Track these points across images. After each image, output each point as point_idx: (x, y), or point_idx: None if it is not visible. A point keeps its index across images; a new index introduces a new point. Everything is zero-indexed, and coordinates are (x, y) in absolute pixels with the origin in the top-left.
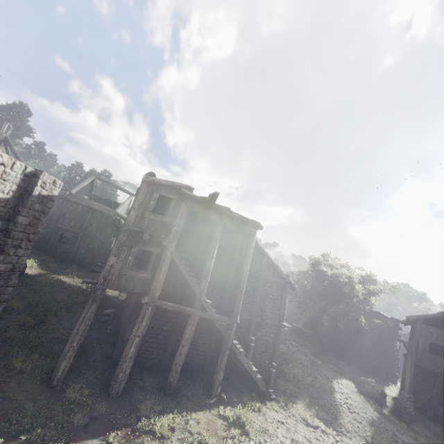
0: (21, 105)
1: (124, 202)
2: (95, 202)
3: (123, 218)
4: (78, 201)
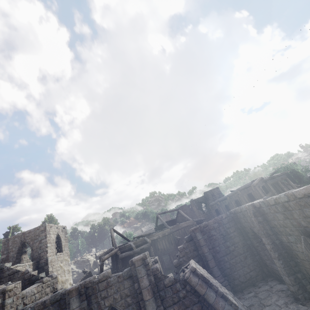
0: (49, 217)
1: (184, 214)
2: (182, 223)
3: (197, 220)
4: (177, 229)
